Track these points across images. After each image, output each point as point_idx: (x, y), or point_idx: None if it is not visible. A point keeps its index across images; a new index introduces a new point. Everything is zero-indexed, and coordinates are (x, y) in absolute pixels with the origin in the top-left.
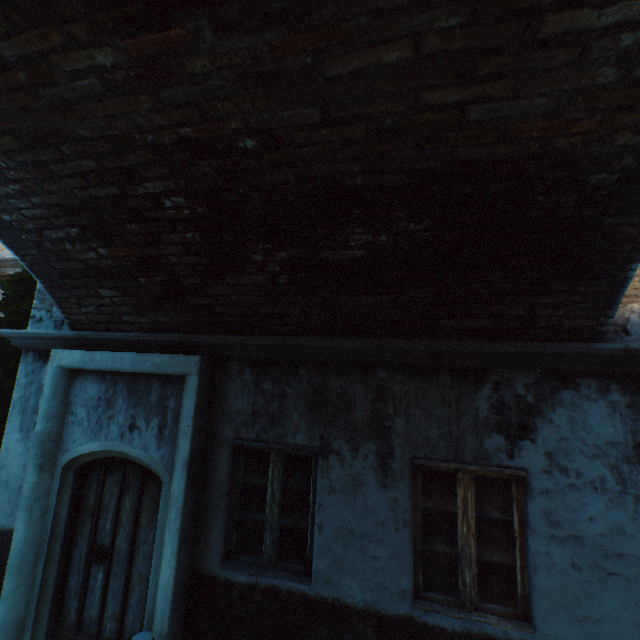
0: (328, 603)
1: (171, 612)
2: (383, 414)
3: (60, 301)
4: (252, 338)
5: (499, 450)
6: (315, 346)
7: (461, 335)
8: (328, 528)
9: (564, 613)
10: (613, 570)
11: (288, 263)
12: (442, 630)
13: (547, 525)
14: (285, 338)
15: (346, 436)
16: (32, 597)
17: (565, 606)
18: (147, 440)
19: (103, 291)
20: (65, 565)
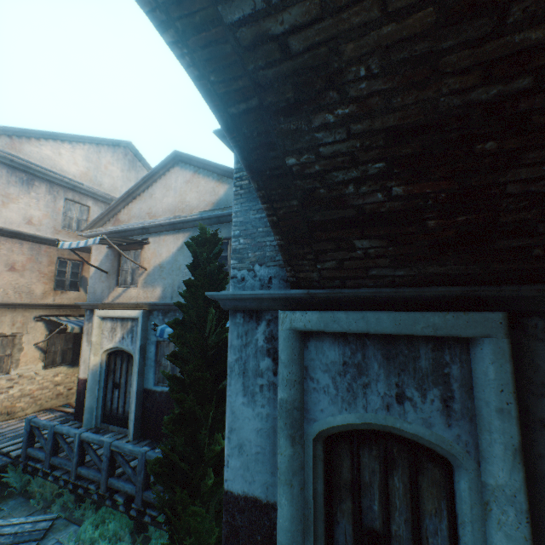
0: None
1: None
2: None
3: (291, 258)
4: None
5: None
6: None
7: None
8: None
9: None
10: None
11: None
12: None
13: None
14: None
15: None
16: None
17: None
18: (426, 415)
19: (359, 242)
20: (328, 544)
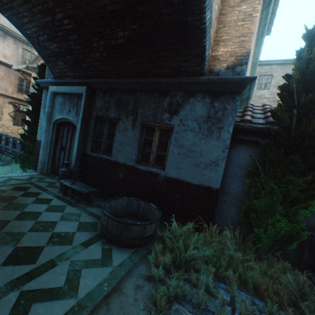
0: (114, 162)
1: (75, 159)
2: (136, 107)
3: (49, 68)
4: (100, 80)
5: (167, 119)
6: (118, 83)
7: (161, 77)
8: (117, 142)
9: (173, 166)
10: (189, 155)
11: (104, 47)
12: (141, 169)
13: (175, 142)
14: (109, 79)
15: (125, 114)
16: (47, 157)
17: (173, 164)
18: (73, 115)
19: (59, 63)
20: (55, 151)
